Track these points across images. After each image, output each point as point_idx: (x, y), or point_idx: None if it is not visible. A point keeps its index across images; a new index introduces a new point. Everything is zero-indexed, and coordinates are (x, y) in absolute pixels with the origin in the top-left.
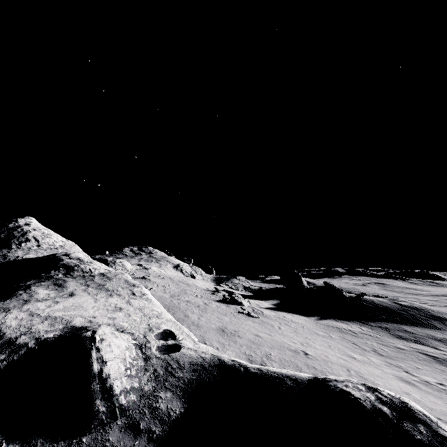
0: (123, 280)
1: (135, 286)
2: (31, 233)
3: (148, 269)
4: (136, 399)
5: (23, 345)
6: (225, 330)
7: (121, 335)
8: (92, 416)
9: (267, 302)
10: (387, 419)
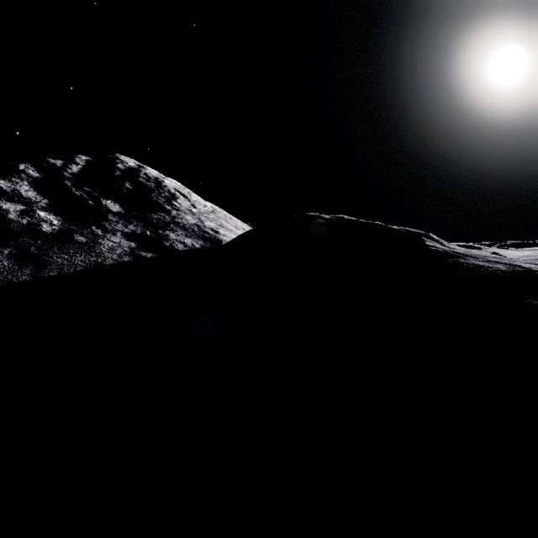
0: None
1: None
2: (165, 183)
3: None
4: None
5: None
6: None
7: None
8: None
9: None
10: None
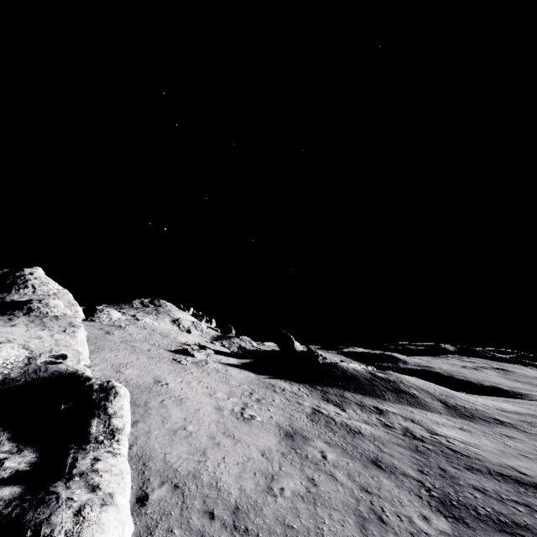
0: (68, 322)
1: (73, 327)
2: (31, 281)
3: (139, 320)
4: (1, 378)
5: None
6: (125, 364)
7: (19, 349)
8: None
9: (239, 360)
10: (91, 389)
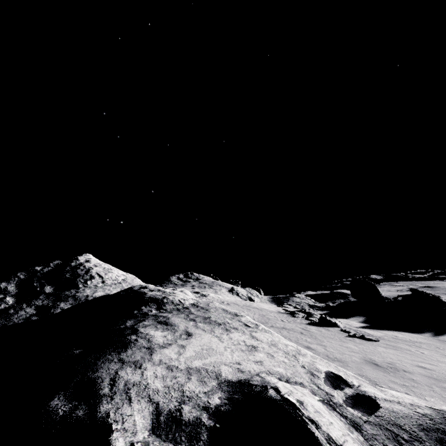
0: (220, 309)
1: (238, 316)
2: (93, 270)
3: (207, 296)
4: None
5: (196, 423)
6: (376, 362)
7: (300, 389)
8: None
9: (351, 320)
10: None
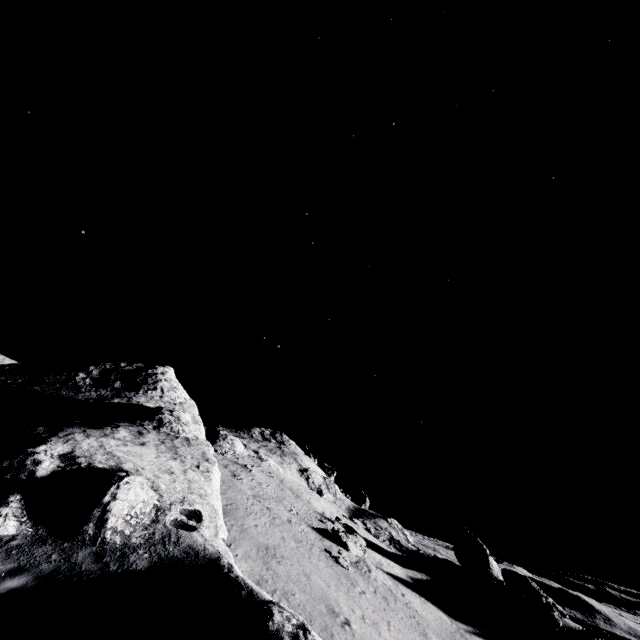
0: (201, 451)
1: (207, 461)
2: (161, 383)
3: (263, 461)
4: (119, 542)
5: (79, 463)
6: (272, 549)
7: (148, 490)
8: (81, 533)
9: (404, 570)
10: None
